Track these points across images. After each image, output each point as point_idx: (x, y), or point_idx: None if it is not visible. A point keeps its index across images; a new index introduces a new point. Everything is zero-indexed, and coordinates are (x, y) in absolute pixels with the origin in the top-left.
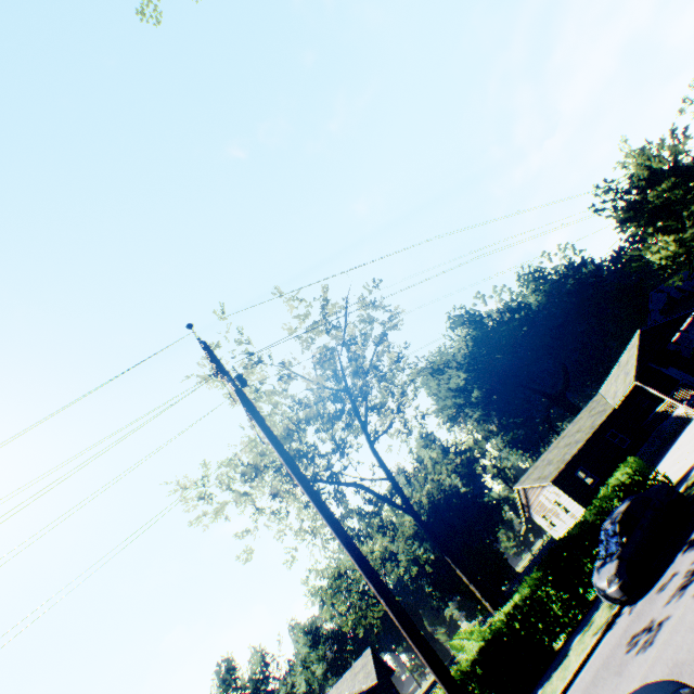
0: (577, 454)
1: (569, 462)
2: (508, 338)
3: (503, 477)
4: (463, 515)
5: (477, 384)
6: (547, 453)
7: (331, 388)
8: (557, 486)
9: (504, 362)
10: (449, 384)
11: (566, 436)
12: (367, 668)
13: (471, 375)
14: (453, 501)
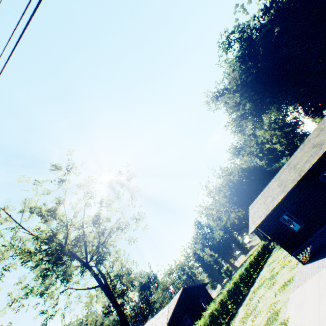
0: (283, 200)
1: (275, 208)
2: (265, 45)
3: (290, 148)
4: (259, 182)
5: (247, 98)
6: (273, 182)
7: (45, 250)
8: (263, 230)
9: (269, 67)
10: (228, 105)
11: (289, 167)
12: (173, 305)
13: (242, 92)
14: (251, 175)
